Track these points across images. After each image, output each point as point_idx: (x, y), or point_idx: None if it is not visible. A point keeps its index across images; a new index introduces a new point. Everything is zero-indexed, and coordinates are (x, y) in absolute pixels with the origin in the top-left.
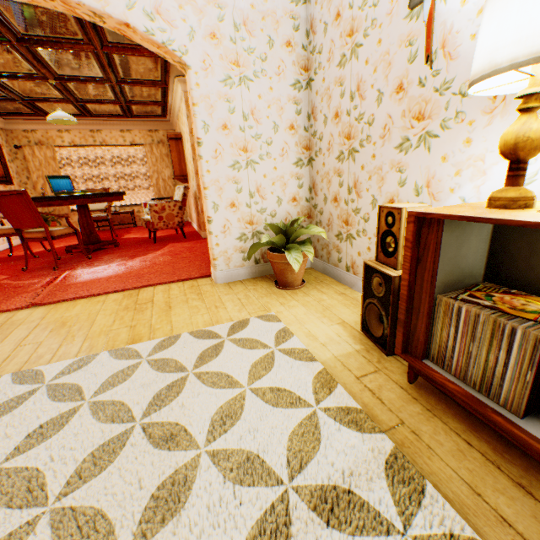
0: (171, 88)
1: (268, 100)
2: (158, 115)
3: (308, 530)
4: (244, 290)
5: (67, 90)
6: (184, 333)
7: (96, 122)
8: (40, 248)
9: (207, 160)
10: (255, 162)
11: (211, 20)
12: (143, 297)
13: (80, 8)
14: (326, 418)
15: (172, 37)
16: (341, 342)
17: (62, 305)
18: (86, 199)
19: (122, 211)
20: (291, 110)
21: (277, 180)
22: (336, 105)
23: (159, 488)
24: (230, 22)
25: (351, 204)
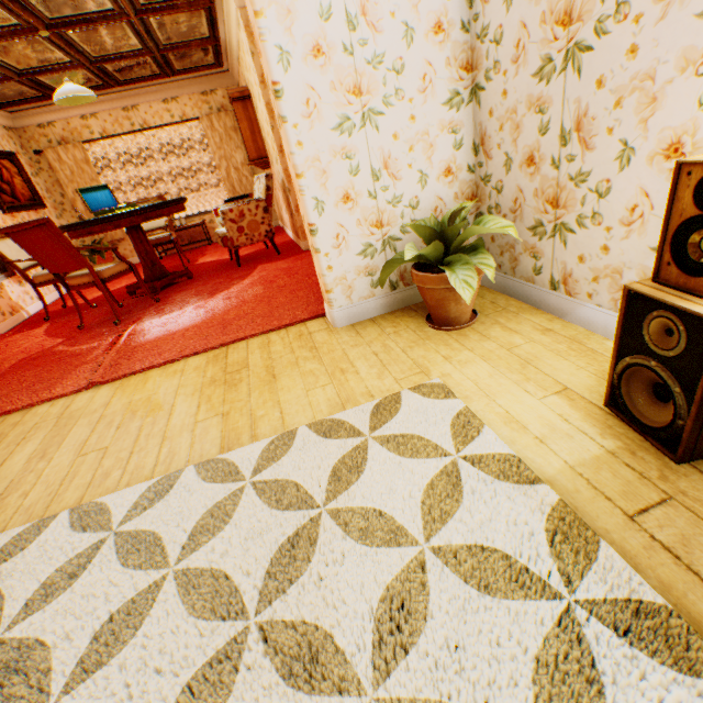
0: (219, 7)
1: None
2: (209, 63)
3: None
4: (379, 337)
5: (71, 46)
6: (301, 426)
7: (127, 94)
8: (99, 291)
9: (294, 124)
10: (376, 112)
11: None
12: (233, 360)
13: None
14: (598, 627)
15: None
16: (572, 433)
17: (129, 382)
18: (134, 217)
19: (190, 224)
20: None
21: (416, 142)
22: None
23: None
24: None
25: (567, 166)
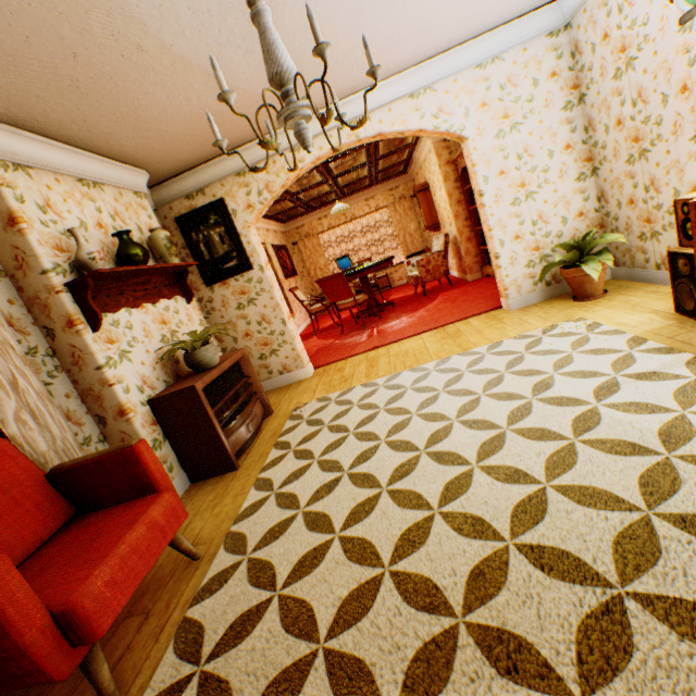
0: (417, 144)
1: (539, 133)
2: (398, 172)
3: (630, 385)
4: (540, 310)
5: (336, 184)
6: (503, 340)
7: (345, 201)
8: (329, 322)
9: (489, 206)
10: (533, 193)
11: (480, 94)
12: (450, 331)
13: (390, 135)
14: (639, 355)
15: (452, 123)
16: (652, 322)
17: (393, 345)
18: (370, 269)
19: (378, 276)
20: (564, 132)
21: (558, 202)
22: (616, 114)
23: (534, 386)
24: (496, 87)
25: (650, 202)
